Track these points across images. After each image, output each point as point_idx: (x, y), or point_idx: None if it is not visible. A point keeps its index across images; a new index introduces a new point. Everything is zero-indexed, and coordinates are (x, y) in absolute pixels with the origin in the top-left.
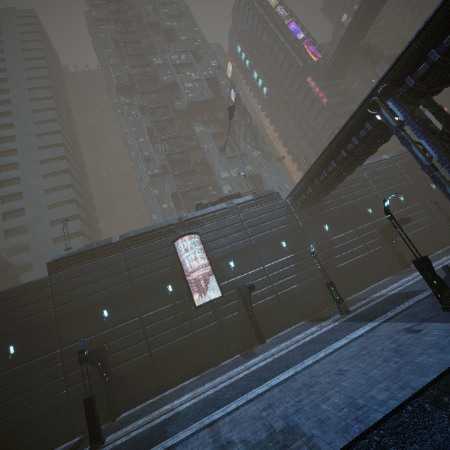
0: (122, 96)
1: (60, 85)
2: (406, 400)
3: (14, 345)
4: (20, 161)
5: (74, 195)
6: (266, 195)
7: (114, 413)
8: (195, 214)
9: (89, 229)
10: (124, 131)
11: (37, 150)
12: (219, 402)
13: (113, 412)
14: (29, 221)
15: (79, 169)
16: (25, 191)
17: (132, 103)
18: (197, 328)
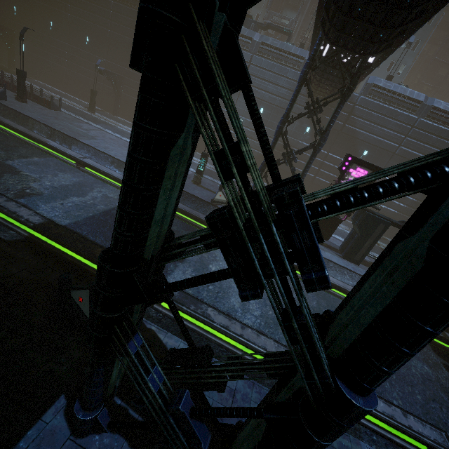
0: None
1: None
2: (107, 154)
3: (89, 38)
4: None
5: None
6: (295, 55)
7: (115, 113)
8: None
9: None
10: None
11: None
12: (121, 133)
13: (114, 112)
14: None
15: None
16: None
17: None
18: None
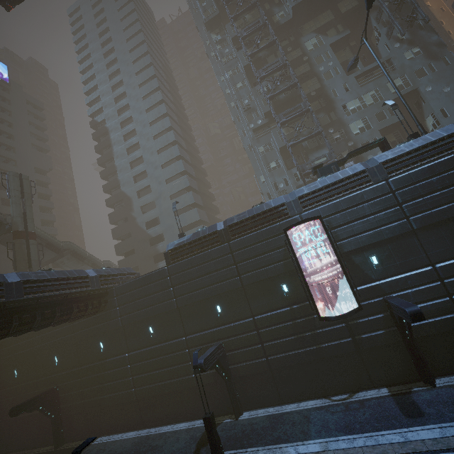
0: (213, 33)
1: (157, 46)
2: None
3: (152, 326)
4: (139, 141)
5: (184, 167)
6: (444, 138)
7: (237, 410)
8: (312, 186)
9: (202, 198)
10: (220, 79)
11: (149, 126)
12: None
13: (235, 411)
14: (155, 196)
15: (186, 136)
16: (148, 169)
17: (224, 38)
18: (323, 342)
